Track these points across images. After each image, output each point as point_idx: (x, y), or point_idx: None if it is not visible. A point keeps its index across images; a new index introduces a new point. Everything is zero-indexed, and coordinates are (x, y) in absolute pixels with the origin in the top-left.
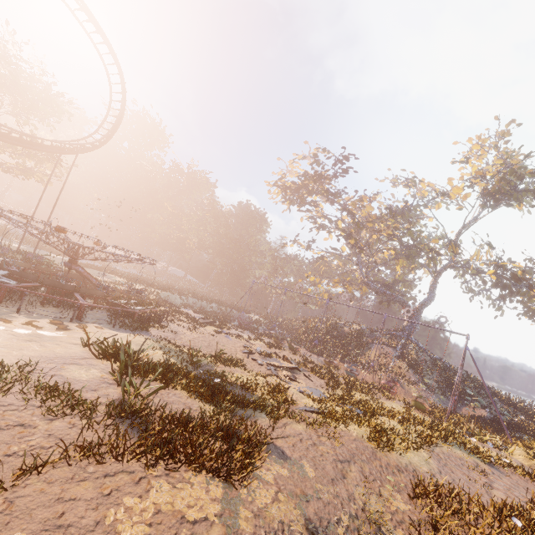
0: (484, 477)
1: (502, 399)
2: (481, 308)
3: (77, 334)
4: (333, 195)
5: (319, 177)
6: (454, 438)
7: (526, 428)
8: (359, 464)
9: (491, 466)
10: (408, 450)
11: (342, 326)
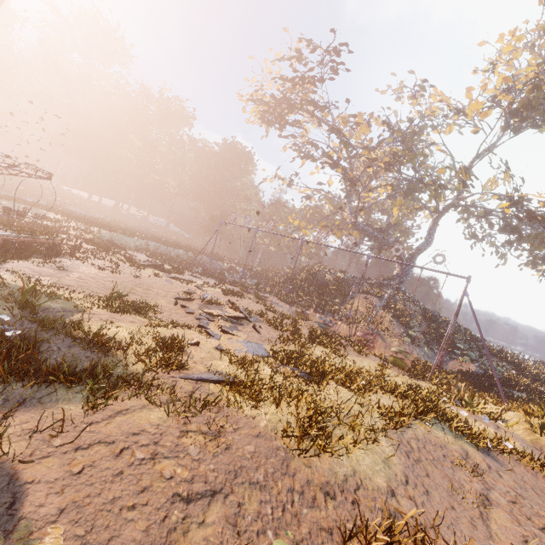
0: (477, 479)
1: (493, 353)
2: (483, 256)
3: None
4: (319, 109)
5: (301, 80)
6: (436, 412)
7: (517, 384)
8: (238, 495)
9: (487, 452)
10: (354, 449)
11: (323, 273)
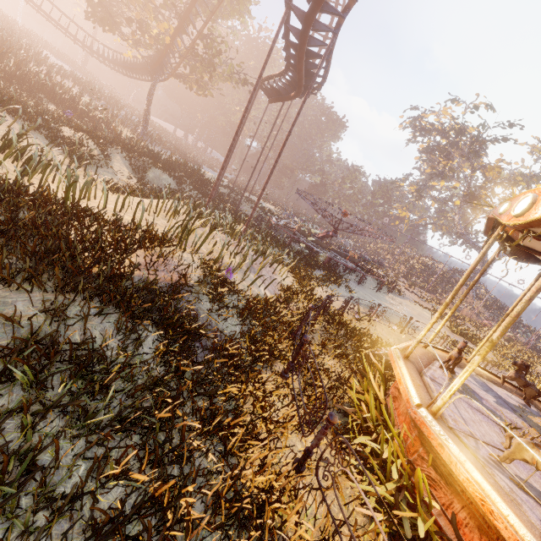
0: None
1: (530, 331)
2: None
3: (411, 309)
4: (474, 153)
5: (476, 139)
6: None
7: None
8: None
9: None
10: None
11: (436, 267)
